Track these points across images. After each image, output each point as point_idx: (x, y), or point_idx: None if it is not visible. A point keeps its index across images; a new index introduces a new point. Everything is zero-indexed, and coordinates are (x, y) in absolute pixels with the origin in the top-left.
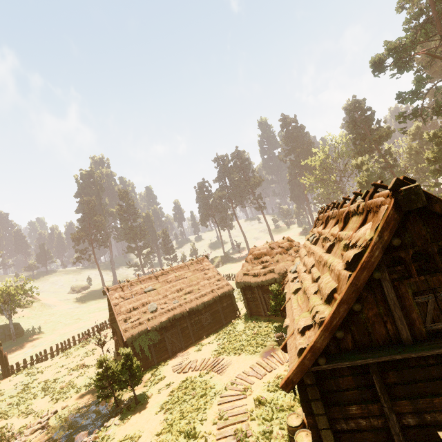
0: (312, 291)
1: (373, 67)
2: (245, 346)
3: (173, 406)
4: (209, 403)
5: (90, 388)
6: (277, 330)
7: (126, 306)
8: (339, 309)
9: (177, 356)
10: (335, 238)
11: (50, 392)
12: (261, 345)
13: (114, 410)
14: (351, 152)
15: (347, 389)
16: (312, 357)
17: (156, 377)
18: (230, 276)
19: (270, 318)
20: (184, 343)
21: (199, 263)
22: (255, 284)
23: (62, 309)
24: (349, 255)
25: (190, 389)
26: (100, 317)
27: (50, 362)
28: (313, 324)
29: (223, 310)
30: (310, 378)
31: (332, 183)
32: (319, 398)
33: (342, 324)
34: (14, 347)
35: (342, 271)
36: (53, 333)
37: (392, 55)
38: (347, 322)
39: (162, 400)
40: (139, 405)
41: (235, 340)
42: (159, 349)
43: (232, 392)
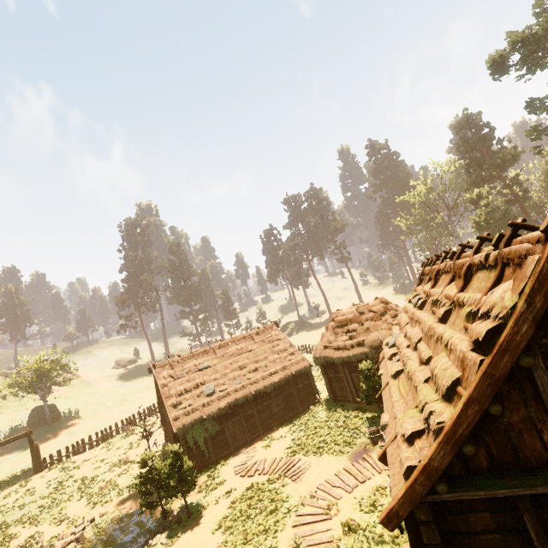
0: (421, 377)
1: (492, 68)
2: (328, 443)
3: (234, 523)
4: (281, 524)
5: (134, 490)
6: (371, 422)
7: (176, 388)
8: (466, 412)
9: (241, 452)
10: (452, 302)
11: (87, 493)
12: (349, 443)
13: (162, 523)
14: (463, 183)
15: (483, 532)
16: (427, 481)
17: (214, 480)
18: (307, 348)
19: (360, 406)
20: (249, 436)
21: (267, 332)
22: (339, 360)
23: (105, 388)
24: (479, 331)
25: (256, 500)
26: (148, 398)
27: (89, 454)
28: (426, 430)
29: (298, 393)
30: (424, 511)
31: (438, 224)
32: (439, 543)
33: (471, 431)
34: (49, 433)
35: (469, 353)
36: (94, 418)
37: (519, 50)
38: (478, 430)
39: (221, 514)
40: (192, 519)
41: (314, 434)
42: (217, 443)
43: (311, 509)
